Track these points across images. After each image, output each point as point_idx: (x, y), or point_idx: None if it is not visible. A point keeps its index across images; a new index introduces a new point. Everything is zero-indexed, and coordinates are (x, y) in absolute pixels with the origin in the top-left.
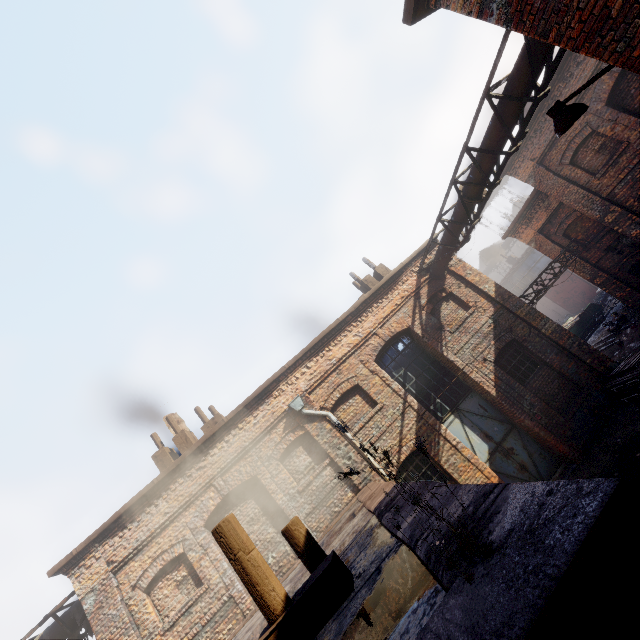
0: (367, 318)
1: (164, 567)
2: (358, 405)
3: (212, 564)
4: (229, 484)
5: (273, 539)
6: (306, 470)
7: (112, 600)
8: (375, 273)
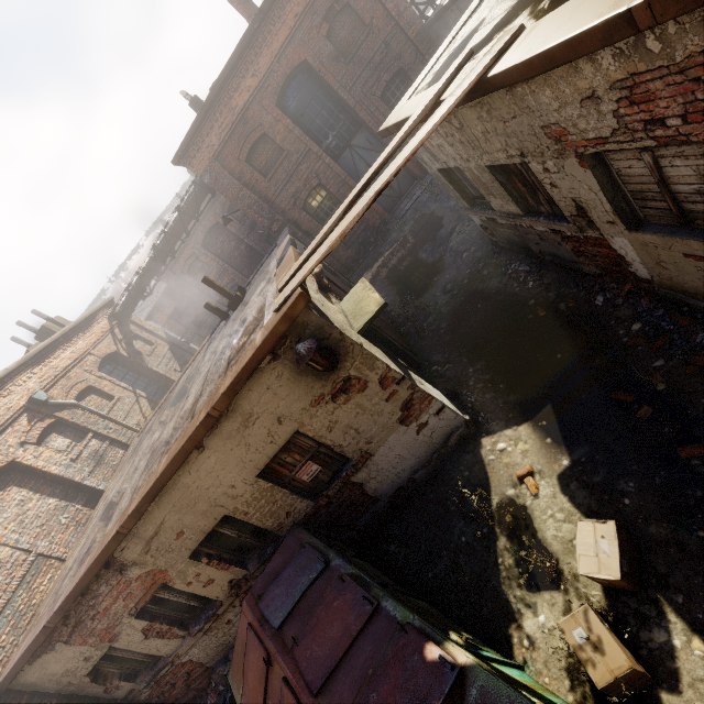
0: (78, 342)
1: None
2: (97, 400)
3: None
4: None
5: (58, 506)
6: (70, 448)
7: None
8: (53, 323)
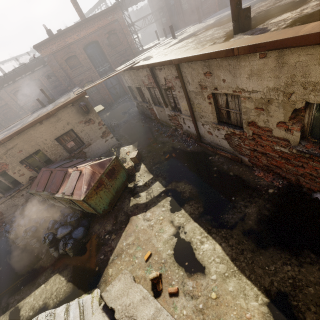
0: None
1: None
2: None
3: None
4: None
5: None
6: None
7: None
8: None
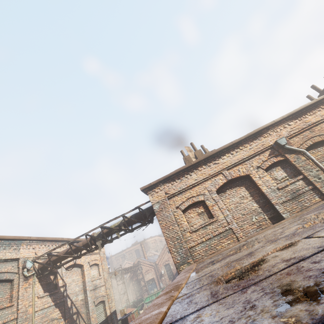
0: None
1: (191, 204)
2: None
3: (219, 210)
4: (231, 175)
5: (256, 210)
6: (282, 179)
7: (167, 209)
8: None
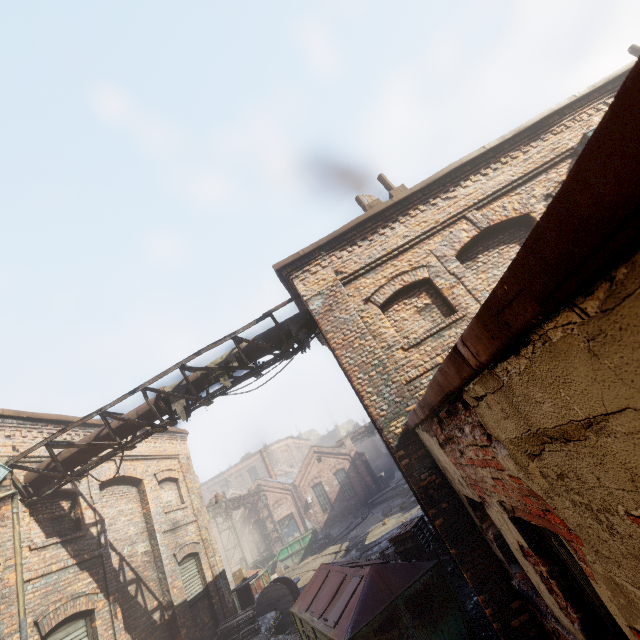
0: None
1: (400, 292)
2: None
3: (469, 294)
4: (489, 218)
5: None
6: None
7: (343, 306)
8: None
